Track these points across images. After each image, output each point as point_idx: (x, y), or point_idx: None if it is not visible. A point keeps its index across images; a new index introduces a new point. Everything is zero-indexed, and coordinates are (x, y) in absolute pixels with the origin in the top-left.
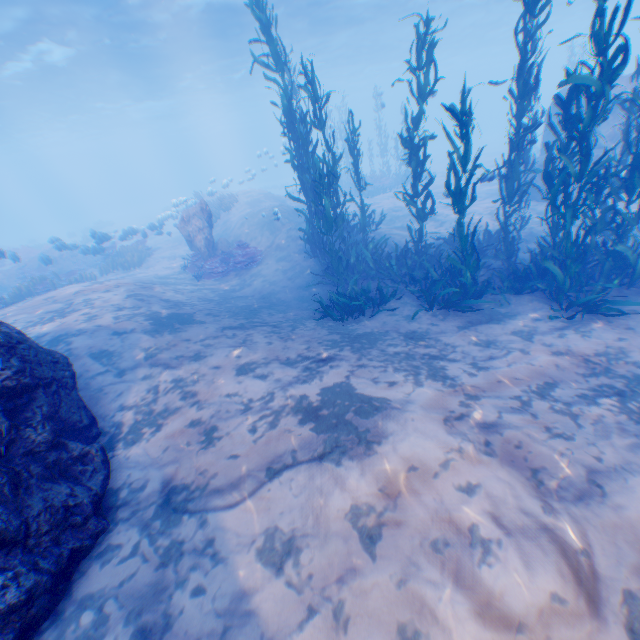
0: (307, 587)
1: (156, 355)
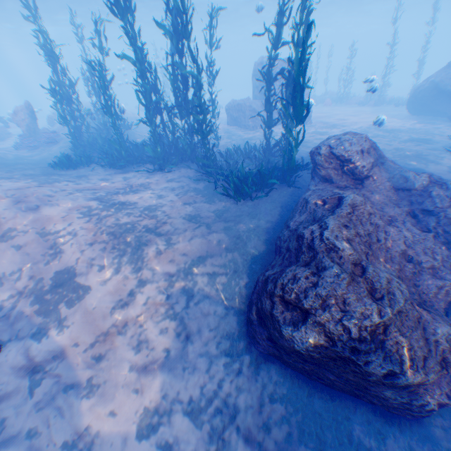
0: None
1: None
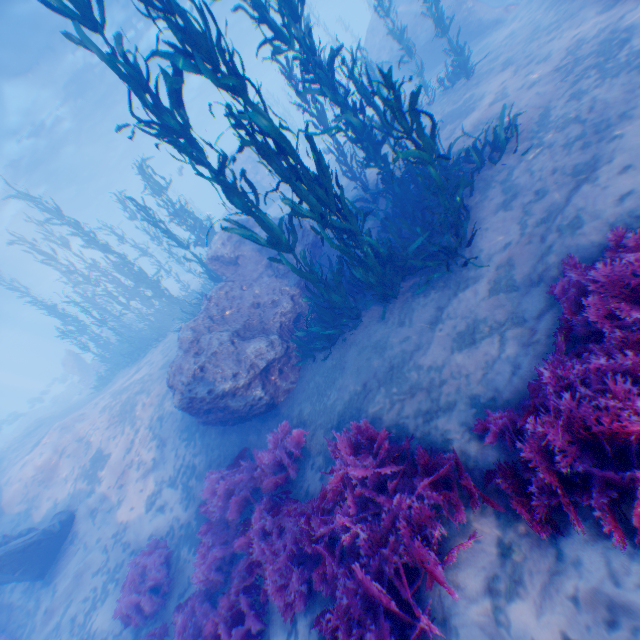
0: (10, 483)
1: (17, 449)
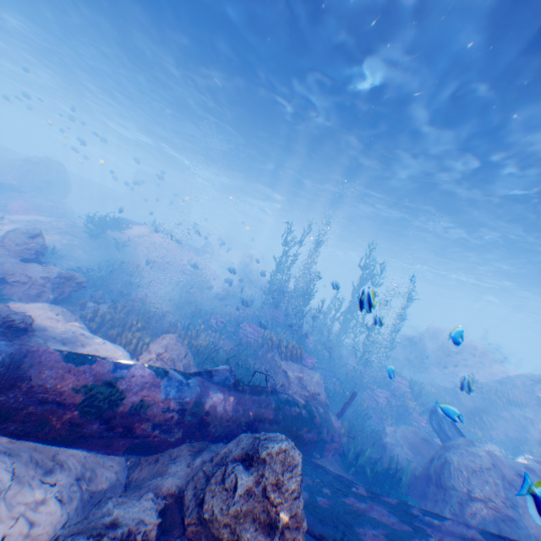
0: None
1: None
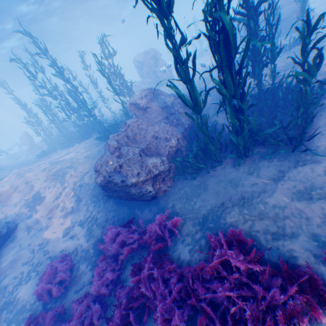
0: None
1: None
